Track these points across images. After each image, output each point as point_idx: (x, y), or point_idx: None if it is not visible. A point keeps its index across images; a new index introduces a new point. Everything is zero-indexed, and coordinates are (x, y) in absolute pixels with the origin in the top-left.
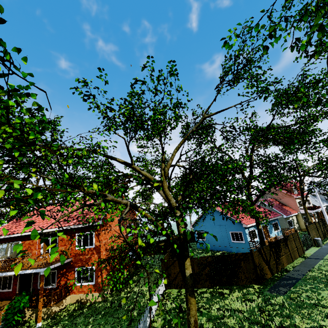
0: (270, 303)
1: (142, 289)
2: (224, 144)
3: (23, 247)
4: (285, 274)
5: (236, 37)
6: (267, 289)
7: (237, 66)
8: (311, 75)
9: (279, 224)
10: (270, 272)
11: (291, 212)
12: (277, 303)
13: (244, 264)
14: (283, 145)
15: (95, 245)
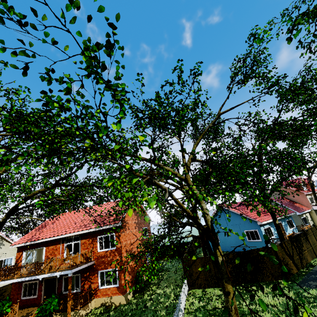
0: (303, 296)
1: (164, 290)
2: (239, 138)
3: (47, 253)
4: (312, 269)
5: (264, 33)
6: (296, 284)
7: (246, 67)
8: (315, 68)
9: (293, 221)
10: (295, 267)
11: (303, 209)
12: (311, 296)
13: (268, 259)
14: (290, 139)
15: (116, 247)
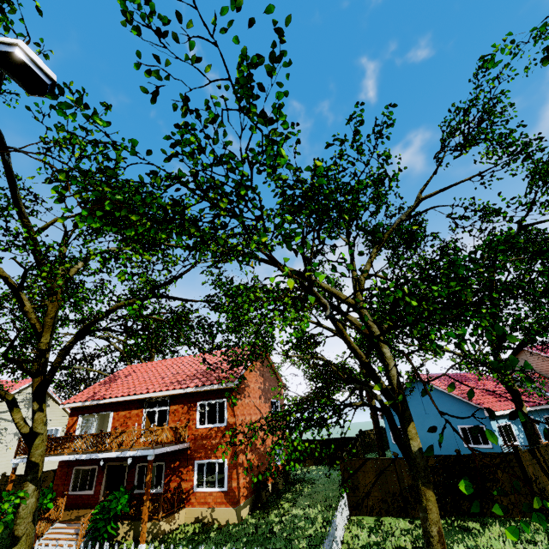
0: None
1: (306, 511)
2: (454, 242)
3: (115, 422)
4: None
5: (502, 52)
6: None
7: (468, 122)
8: None
9: None
10: None
11: None
12: None
13: (504, 475)
14: None
15: (228, 423)
